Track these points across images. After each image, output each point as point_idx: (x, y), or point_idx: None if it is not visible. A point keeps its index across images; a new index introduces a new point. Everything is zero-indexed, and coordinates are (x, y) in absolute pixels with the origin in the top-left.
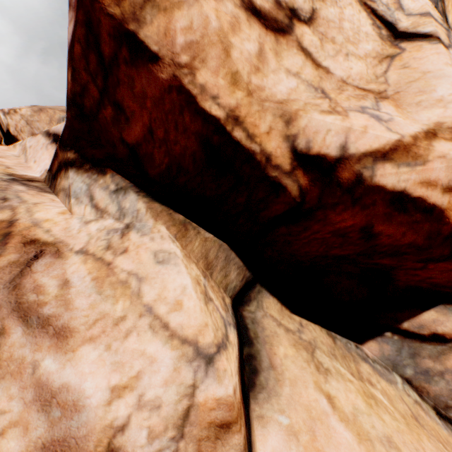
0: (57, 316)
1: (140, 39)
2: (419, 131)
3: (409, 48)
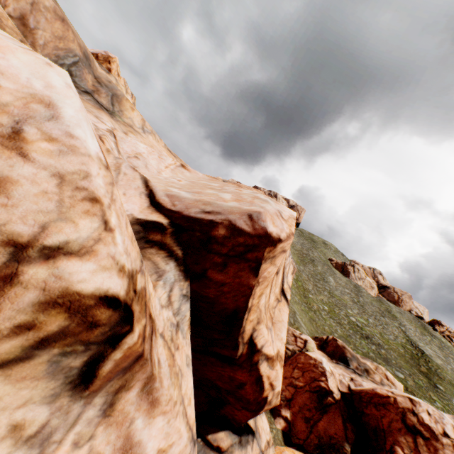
0: (157, 389)
1: (260, 267)
2: (276, 353)
3: (283, 301)
